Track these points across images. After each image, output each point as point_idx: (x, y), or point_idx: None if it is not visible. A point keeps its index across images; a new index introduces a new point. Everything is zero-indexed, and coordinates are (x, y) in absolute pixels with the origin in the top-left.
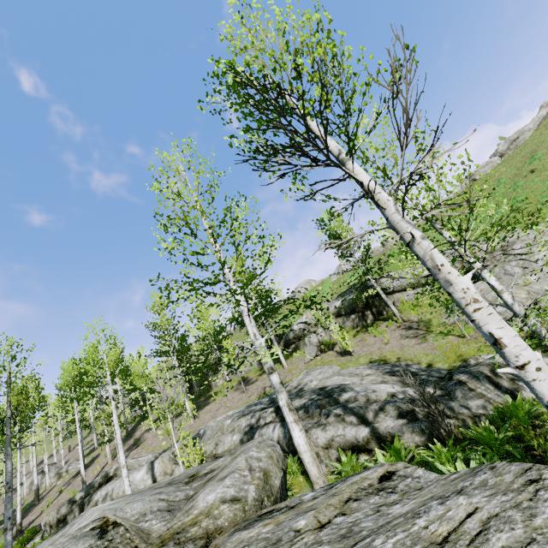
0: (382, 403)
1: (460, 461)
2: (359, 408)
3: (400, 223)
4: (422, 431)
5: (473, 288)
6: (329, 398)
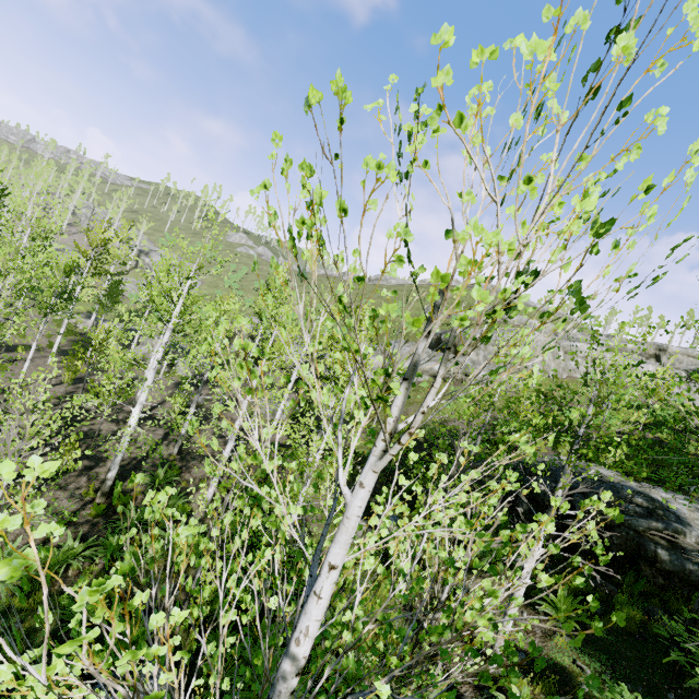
0: None
1: None
2: None
3: None
4: None
5: None
6: None
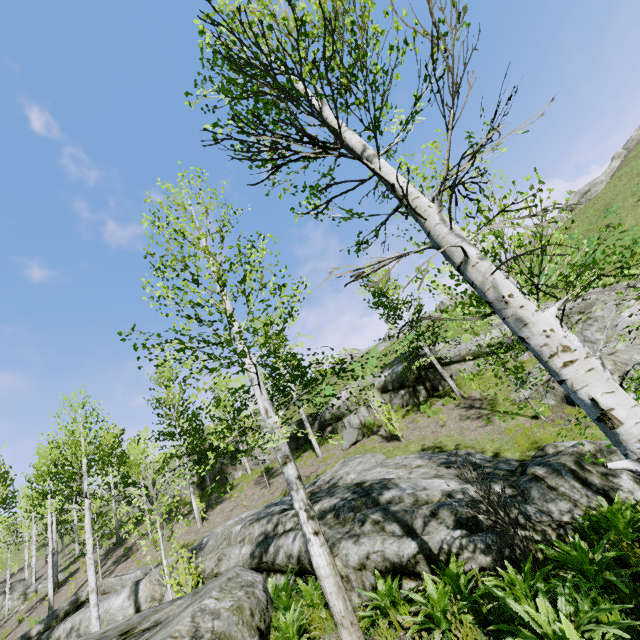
0: (434, 506)
1: (542, 596)
2: (404, 512)
3: (447, 238)
4: (488, 548)
5: (560, 329)
6: (366, 498)
